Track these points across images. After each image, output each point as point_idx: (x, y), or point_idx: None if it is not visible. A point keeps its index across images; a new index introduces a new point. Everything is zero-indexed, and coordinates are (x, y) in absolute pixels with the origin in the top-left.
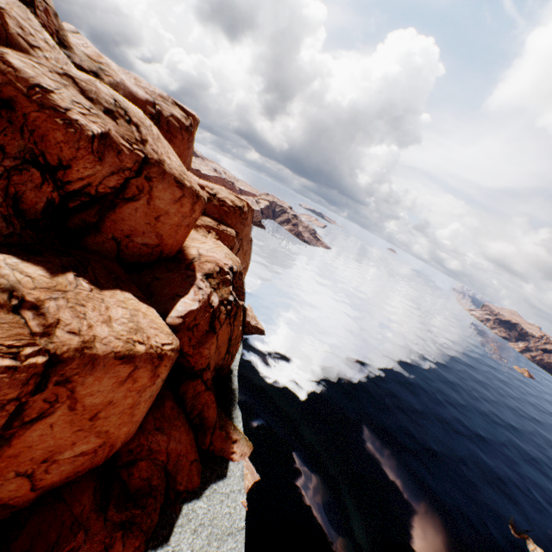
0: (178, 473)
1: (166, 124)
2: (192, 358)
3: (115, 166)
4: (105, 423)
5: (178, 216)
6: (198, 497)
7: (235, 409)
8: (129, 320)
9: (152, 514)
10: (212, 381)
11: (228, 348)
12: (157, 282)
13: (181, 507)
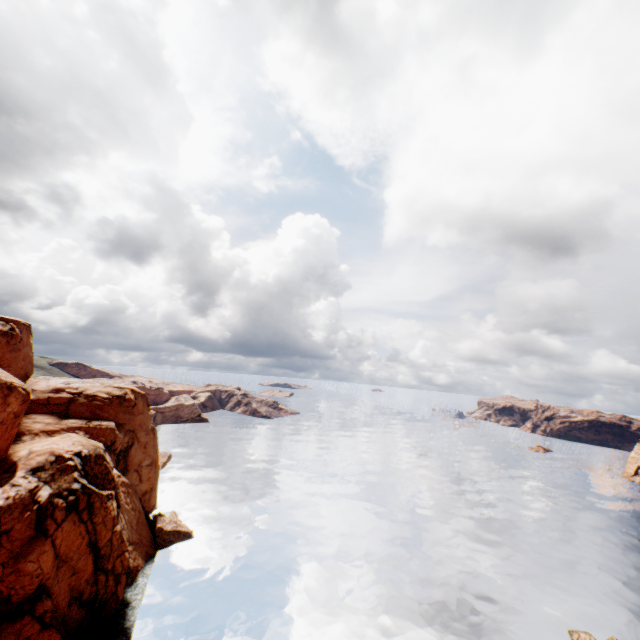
0: None
1: None
2: (3, 581)
3: None
4: None
5: None
6: None
7: None
8: None
9: None
10: (56, 613)
11: (97, 561)
12: None
13: None
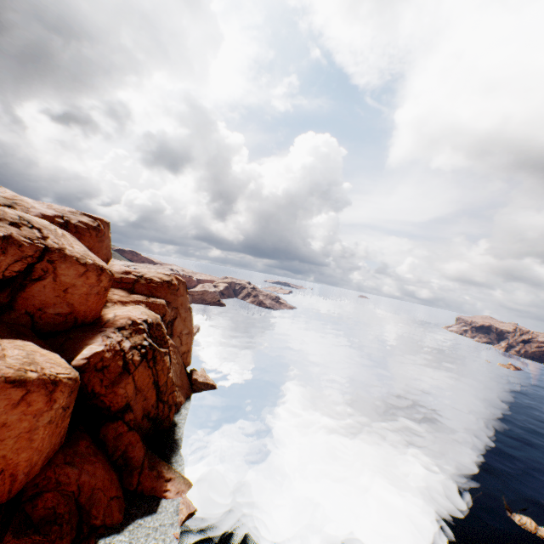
0: (94, 506)
1: (75, 228)
2: (106, 397)
3: (17, 256)
4: (1, 446)
5: (86, 287)
6: (119, 531)
7: (176, 455)
8: (25, 357)
9: (56, 542)
10: (136, 422)
11: (158, 394)
12: (70, 341)
13: (97, 541)
